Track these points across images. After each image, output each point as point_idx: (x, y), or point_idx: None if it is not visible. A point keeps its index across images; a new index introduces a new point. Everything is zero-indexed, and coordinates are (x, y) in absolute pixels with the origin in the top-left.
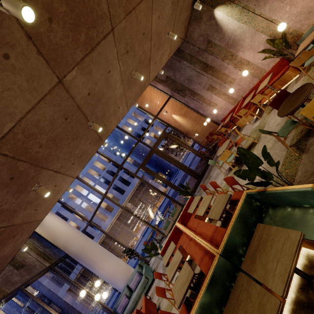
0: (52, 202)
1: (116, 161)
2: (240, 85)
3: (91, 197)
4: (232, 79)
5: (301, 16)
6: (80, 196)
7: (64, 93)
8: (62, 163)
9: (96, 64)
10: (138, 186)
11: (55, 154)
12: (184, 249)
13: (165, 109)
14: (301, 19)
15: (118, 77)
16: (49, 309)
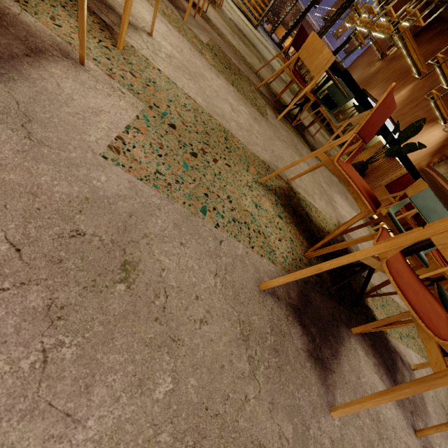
0: None
1: None
2: None
3: None
4: None
5: None
6: None
7: None
8: None
9: None
10: None
11: None
12: None
13: None
14: None
15: None
16: None
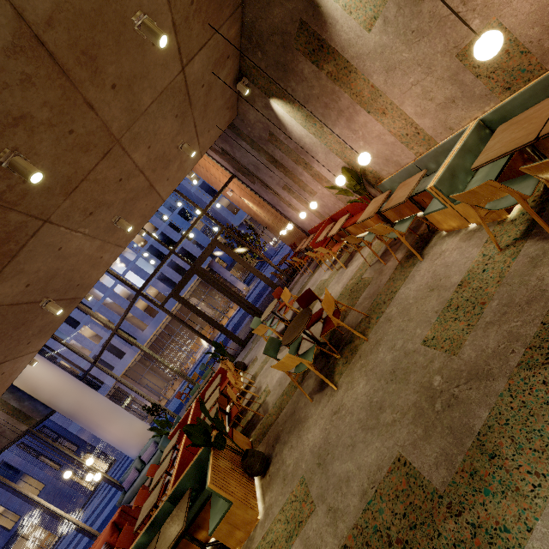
0: (5, 386)
1: (166, 232)
2: (324, 201)
3: (121, 289)
4: (312, 190)
5: (379, 160)
6: (101, 288)
7: None
8: (5, 353)
9: (29, 260)
10: None
11: None
12: None
13: (230, 187)
14: (380, 163)
15: (84, 240)
16: (23, 491)
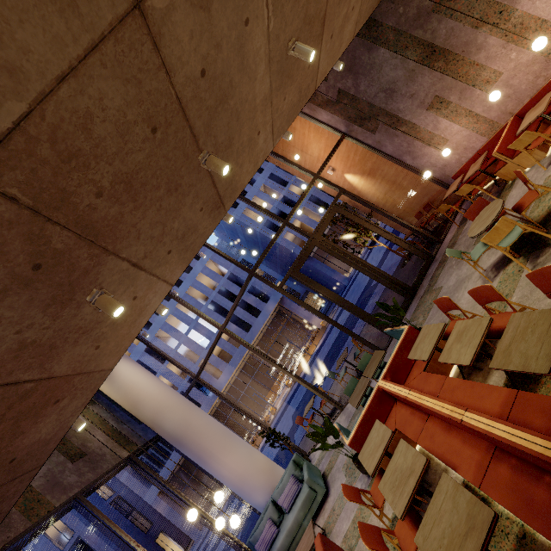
0: (130, 334)
1: (235, 272)
2: (511, 85)
3: (194, 336)
4: (493, 73)
5: None
6: (176, 335)
7: (148, 49)
8: (146, 246)
9: None
10: (274, 318)
11: (132, 221)
12: (411, 439)
13: (330, 164)
14: None
15: (263, 48)
16: (131, 541)
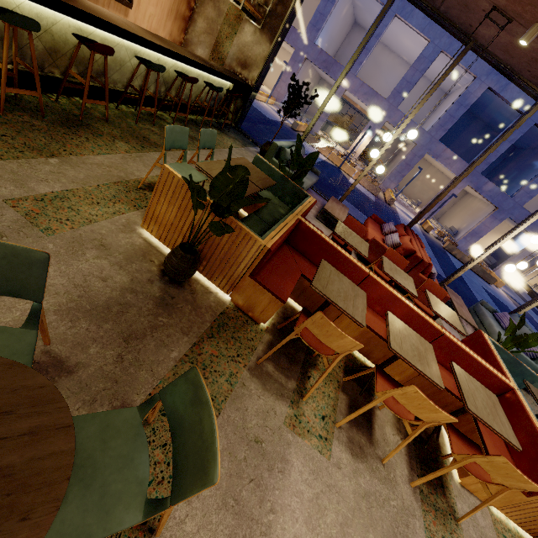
0: None
1: None
2: None
3: None
4: None
5: None
6: None
7: None
8: None
9: None
10: None
11: None
12: None
13: None
14: None
15: None
16: None
